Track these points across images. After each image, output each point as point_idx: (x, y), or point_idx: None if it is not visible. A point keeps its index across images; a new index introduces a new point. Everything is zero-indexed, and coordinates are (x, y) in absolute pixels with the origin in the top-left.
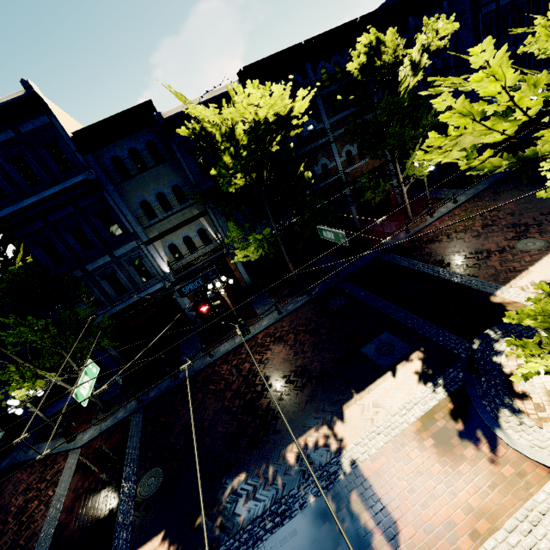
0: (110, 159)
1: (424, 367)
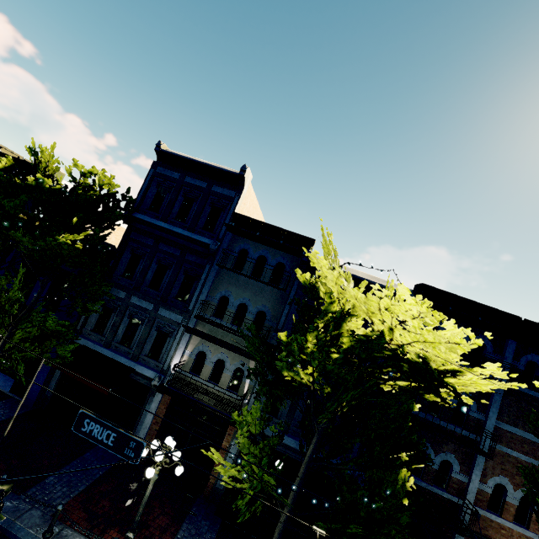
0: (241, 249)
1: None
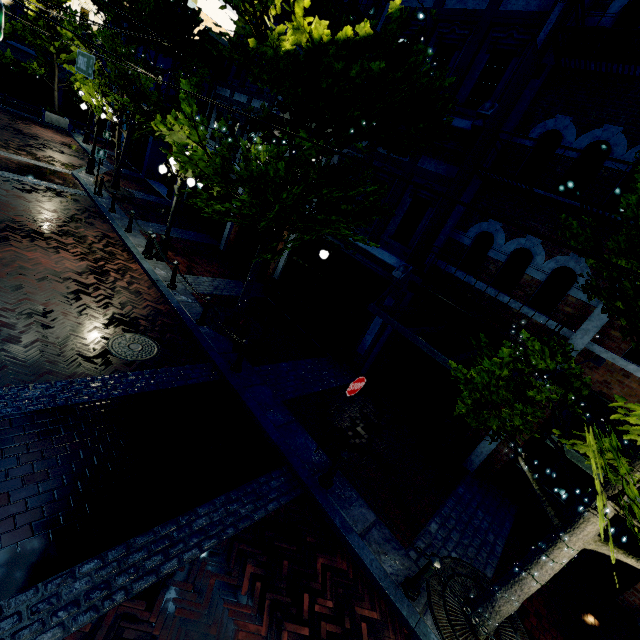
0: None
1: None
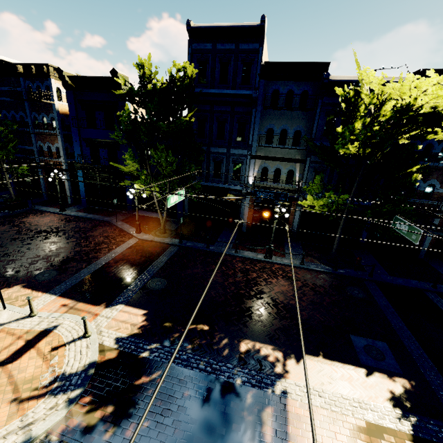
0: (273, 90)
1: (404, 396)
